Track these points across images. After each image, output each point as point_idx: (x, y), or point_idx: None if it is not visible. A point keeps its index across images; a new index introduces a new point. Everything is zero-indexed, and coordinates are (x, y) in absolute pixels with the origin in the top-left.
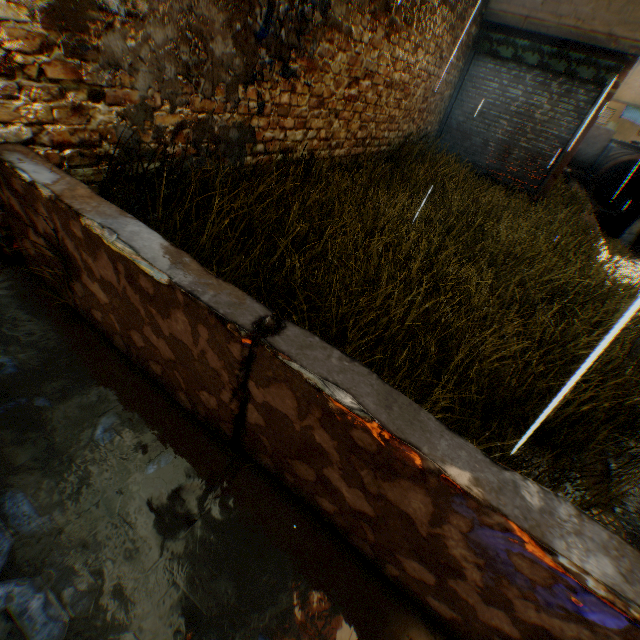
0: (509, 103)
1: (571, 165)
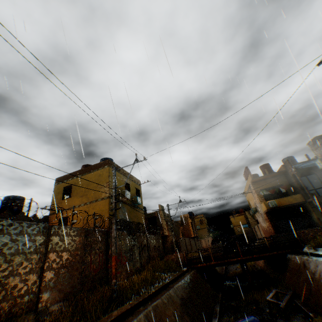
0: None
1: None
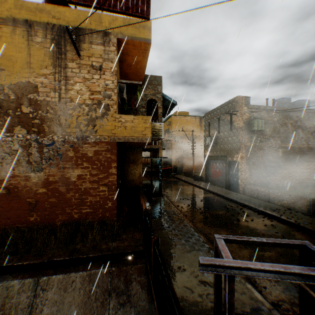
0: None
1: None
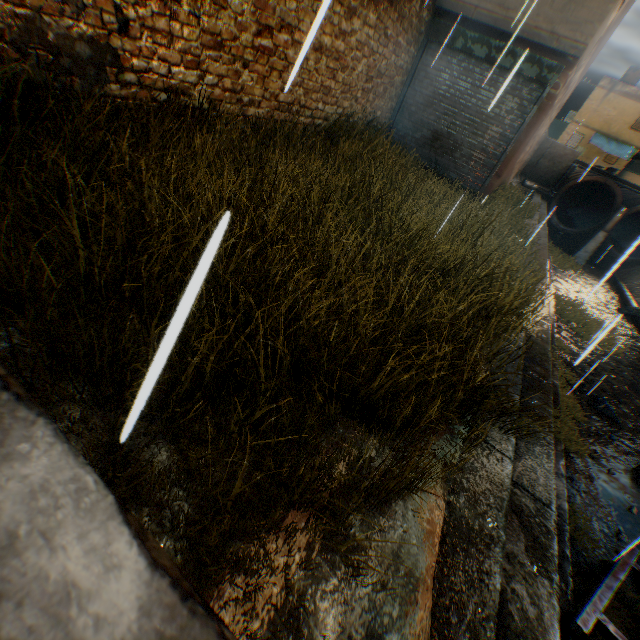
0: (459, 96)
1: (538, 181)
